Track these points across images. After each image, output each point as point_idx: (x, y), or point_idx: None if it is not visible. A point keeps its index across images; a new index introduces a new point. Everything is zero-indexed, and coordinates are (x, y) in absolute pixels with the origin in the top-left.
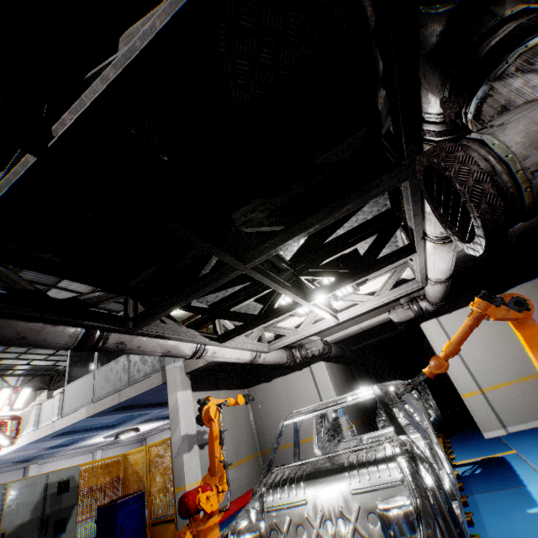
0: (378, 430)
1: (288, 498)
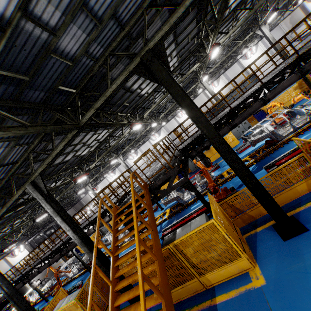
0: (32, 294)
1: (43, 288)
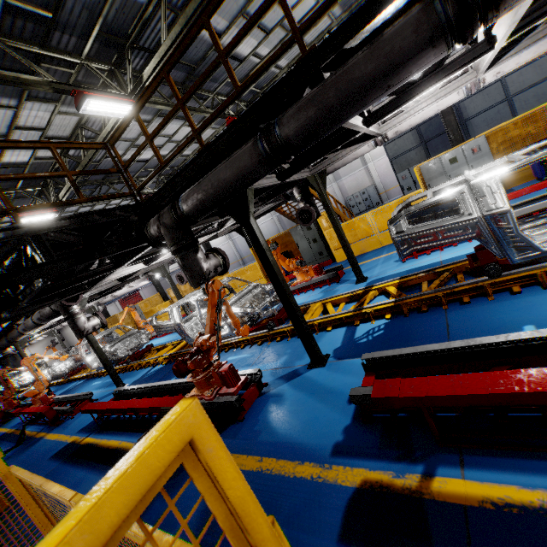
0: None
1: (26, 376)
